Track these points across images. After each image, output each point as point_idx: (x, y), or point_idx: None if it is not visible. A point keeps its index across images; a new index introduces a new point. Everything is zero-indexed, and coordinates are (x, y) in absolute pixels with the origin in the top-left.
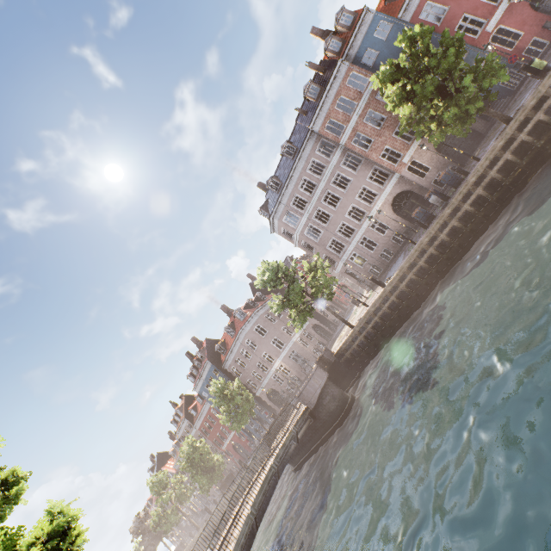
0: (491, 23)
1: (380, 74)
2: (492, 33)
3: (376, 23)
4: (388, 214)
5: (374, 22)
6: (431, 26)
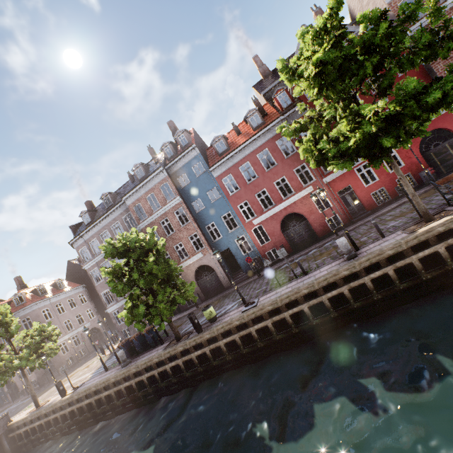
0: (256, 220)
1: (103, 248)
2: (256, 225)
3: (197, 161)
4: None
5: (196, 159)
6: (226, 192)
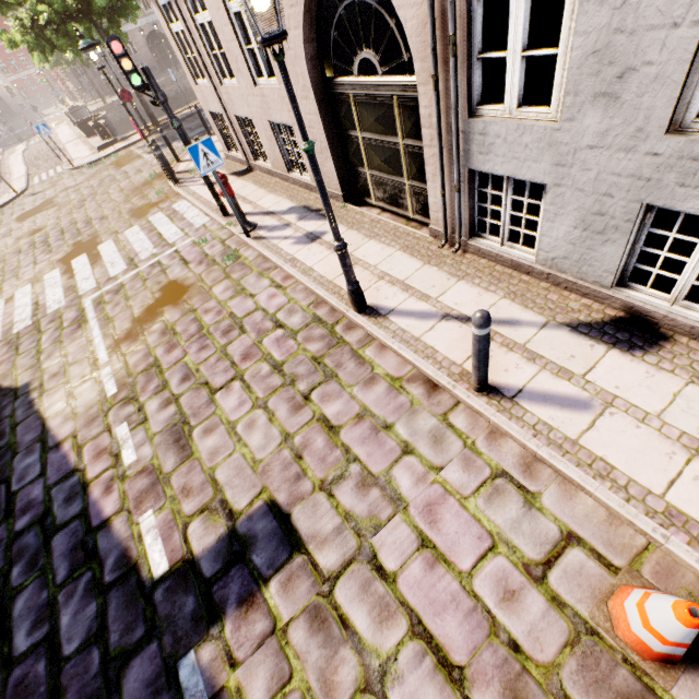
0: None
1: None
2: None
3: None
4: (142, 41)
5: None
6: None
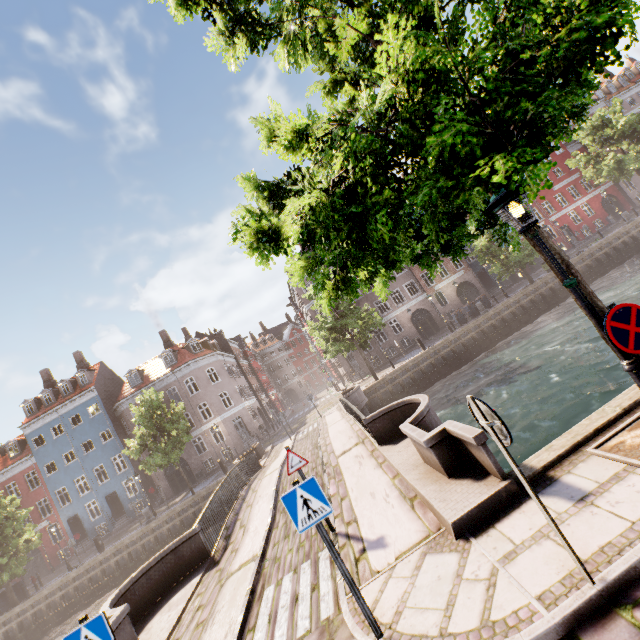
0: None
1: None
2: None
3: None
4: (407, 320)
5: None
6: None
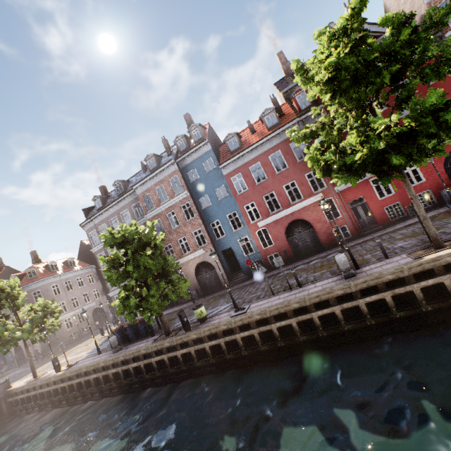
0: (261, 222)
1: (103, 237)
2: (260, 228)
3: (208, 156)
4: None
5: (207, 155)
6: (234, 190)
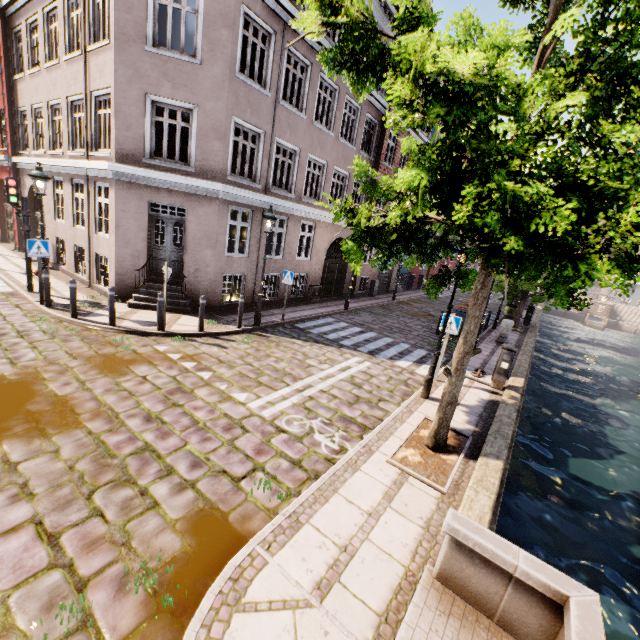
0: None
1: None
2: None
3: None
4: (324, 244)
5: None
6: None
